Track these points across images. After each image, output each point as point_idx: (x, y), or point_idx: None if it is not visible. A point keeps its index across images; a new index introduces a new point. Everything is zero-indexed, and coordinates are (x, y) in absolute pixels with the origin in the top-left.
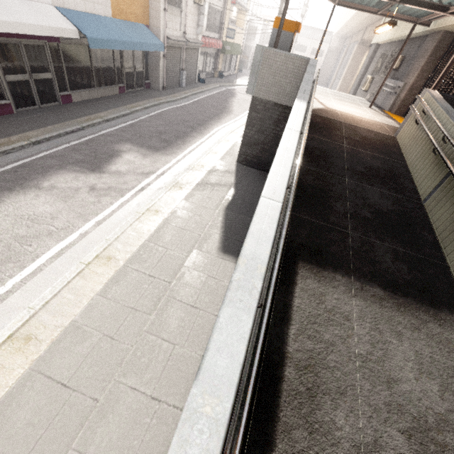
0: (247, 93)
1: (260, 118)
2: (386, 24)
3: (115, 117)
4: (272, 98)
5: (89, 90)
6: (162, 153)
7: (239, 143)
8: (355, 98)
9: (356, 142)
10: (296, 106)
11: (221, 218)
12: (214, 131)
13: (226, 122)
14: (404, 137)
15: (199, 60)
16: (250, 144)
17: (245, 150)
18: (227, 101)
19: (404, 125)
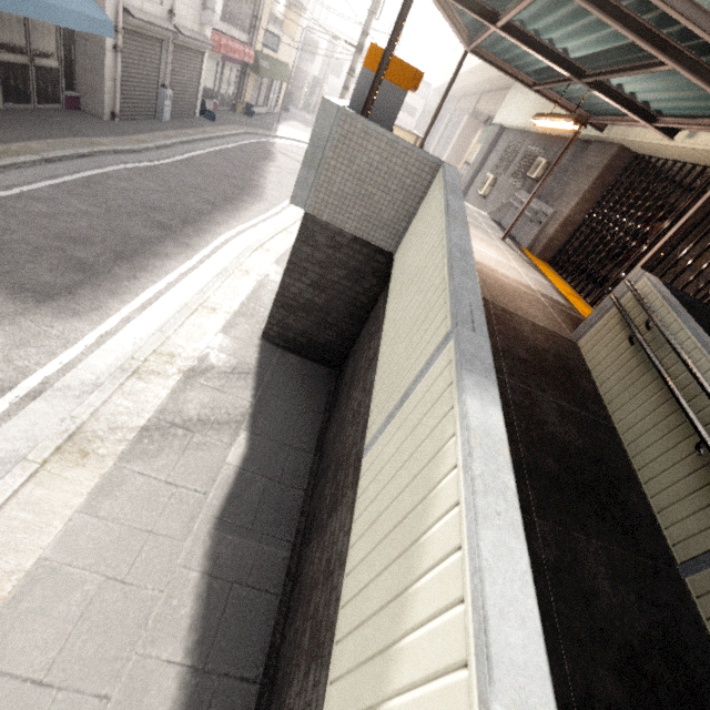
0: (295, 204)
1: (321, 261)
2: (569, 120)
3: None
4: (350, 227)
5: None
6: (60, 309)
7: (272, 280)
8: (475, 212)
9: (523, 364)
10: (476, 435)
11: (198, 571)
12: (220, 242)
13: (250, 219)
14: (600, 356)
15: (207, 74)
16: (293, 307)
17: (282, 318)
18: (256, 167)
19: (596, 326)
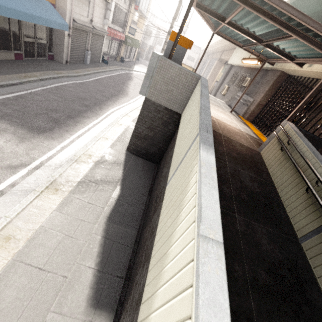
0: (141, 94)
1: (151, 117)
2: (256, 60)
3: None
4: (163, 103)
5: None
6: (46, 136)
7: (131, 128)
8: (219, 101)
9: (235, 159)
10: (204, 162)
11: (100, 236)
12: (109, 112)
13: (122, 103)
14: (269, 157)
15: (105, 45)
16: (140, 137)
17: (135, 142)
18: (125, 83)
19: (268, 145)
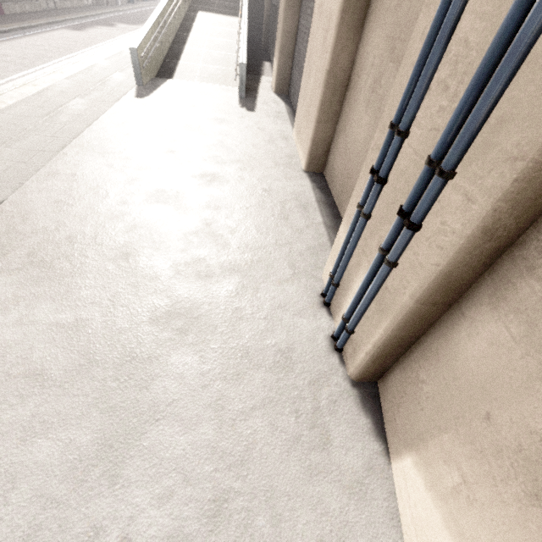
0: None
1: None
2: None
3: (95, 15)
4: None
5: (66, 0)
6: (137, 26)
7: None
8: None
9: None
10: None
11: None
12: None
13: None
14: None
15: None
16: None
17: None
18: None
19: None
